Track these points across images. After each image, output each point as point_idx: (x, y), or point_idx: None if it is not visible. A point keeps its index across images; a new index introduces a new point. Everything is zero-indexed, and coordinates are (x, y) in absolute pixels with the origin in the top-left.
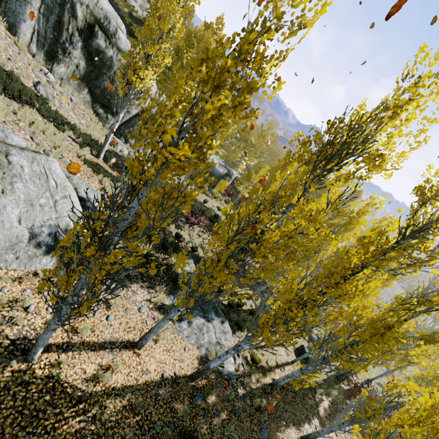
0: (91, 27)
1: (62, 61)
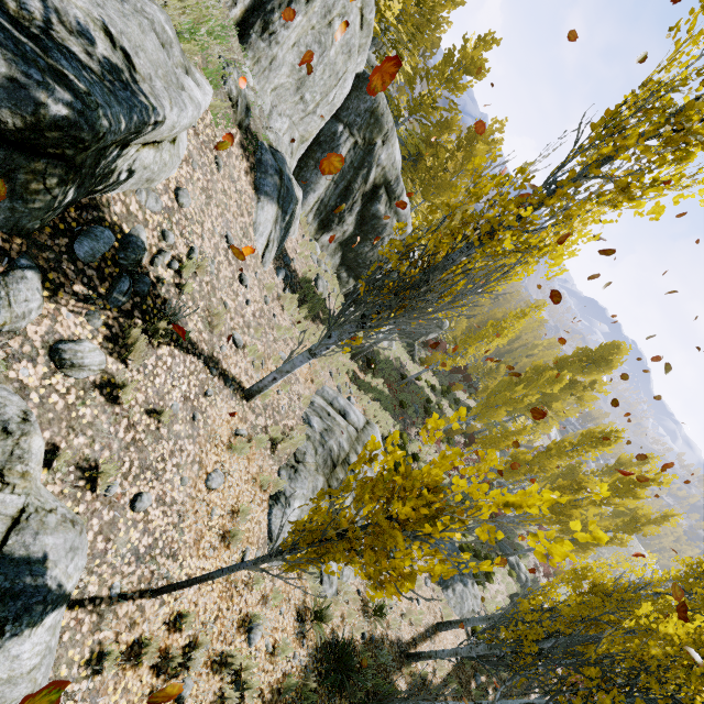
0: (376, 188)
1: (332, 230)
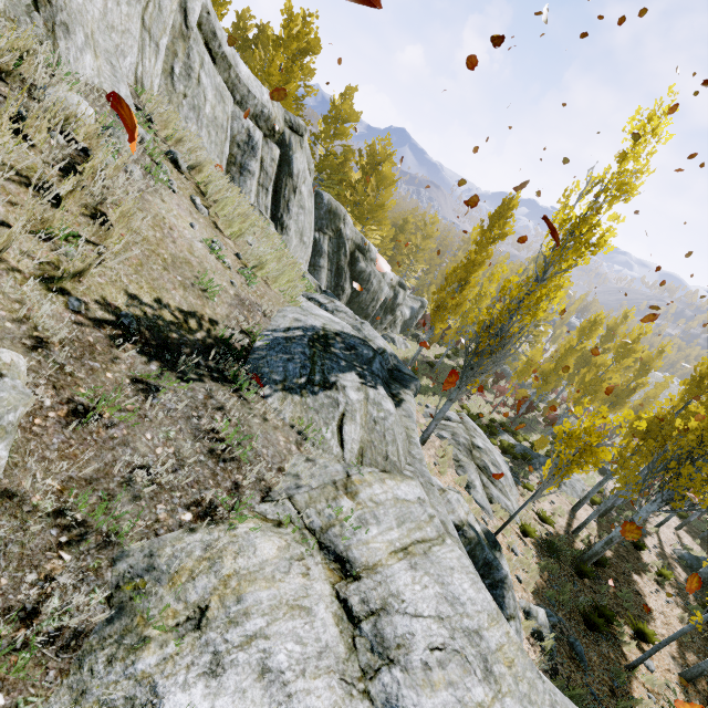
0: (352, 254)
1: (341, 300)
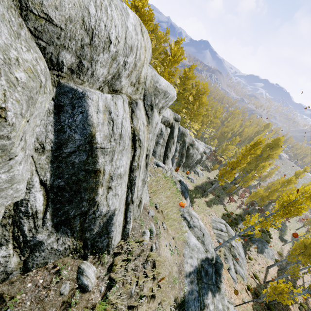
0: (187, 147)
1: (181, 165)
